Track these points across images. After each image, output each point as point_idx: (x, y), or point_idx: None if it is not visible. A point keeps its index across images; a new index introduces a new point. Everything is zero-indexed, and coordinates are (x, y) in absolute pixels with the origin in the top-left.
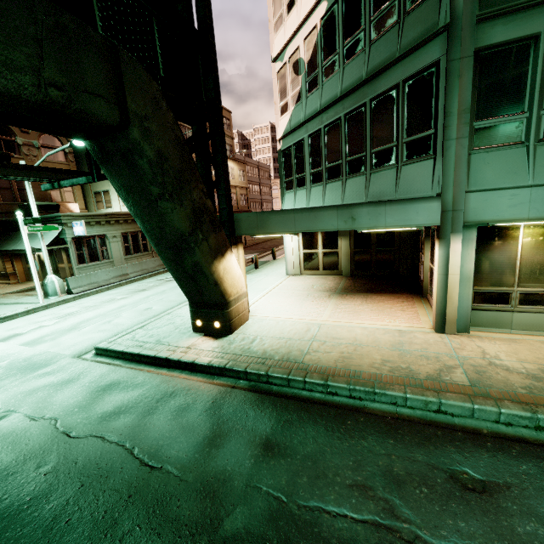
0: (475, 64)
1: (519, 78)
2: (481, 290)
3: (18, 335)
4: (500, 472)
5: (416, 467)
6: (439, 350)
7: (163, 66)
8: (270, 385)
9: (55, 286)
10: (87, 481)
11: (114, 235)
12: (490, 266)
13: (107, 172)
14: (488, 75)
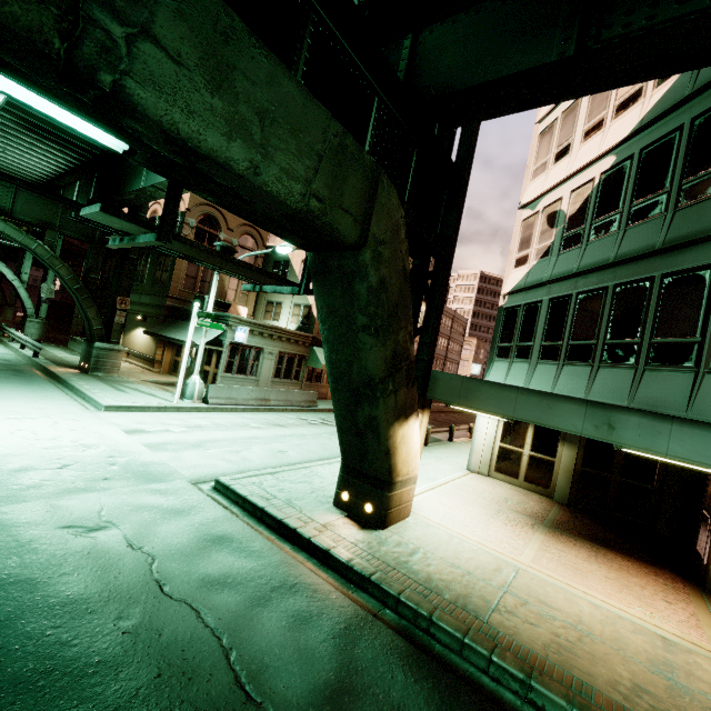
0: None
1: None
2: None
3: (144, 431)
4: None
5: None
6: None
7: (409, 195)
8: (431, 638)
9: (195, 389)
10: (166, 671)
11: (271, 352)
12: None
13: (316, 288)
14: None
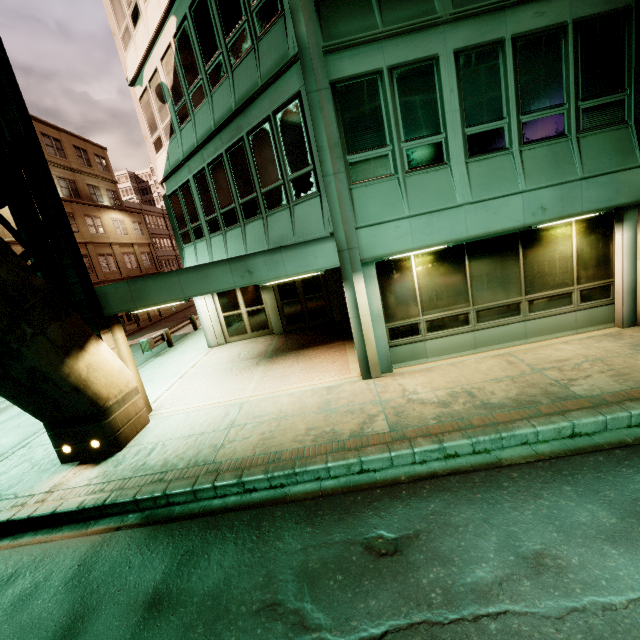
0: (334, 96)
1: (376, 112)
2: (394, 325)
3: None
4: (411, 521)
5: (333, 552)
6: (365, 399)
7: None
8: (172, 507)
9: None
10: None
11: None
12: (395, 300)
13: None
14: (348, 108)
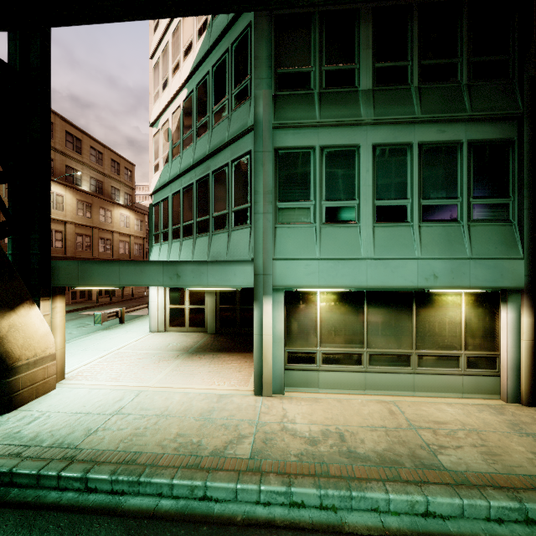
0: (276, 158)
1: (306, 175)
2: (293, 350)
3: None
4: None
5: None
6: (245, 416)
7: None
8: (11, 488)
9: None
10: None
11: None
12: (298, 327)
13: None
14: (285, 168)
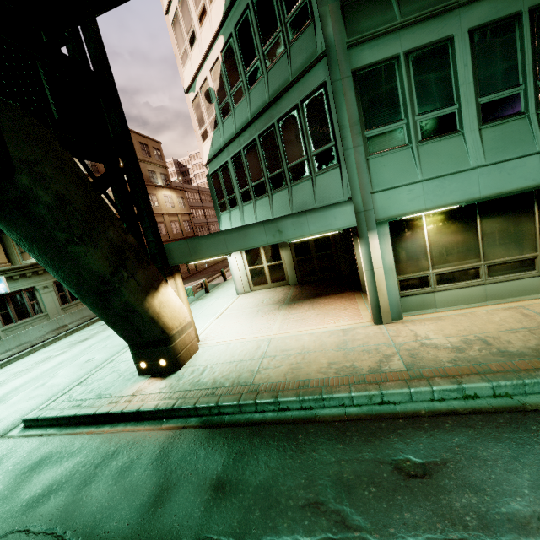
0: (355, 82)
1: (392, 92)
2: (404, 278)
3: None
4: (437, 450)
5: (364, 467)
6: (379, 341)
7: (56, 108)
8: (222, 416)
9: None
10: None
11: (45, 286)
12: (406, 255)
13: (1, 225)
14: (367, 91)
